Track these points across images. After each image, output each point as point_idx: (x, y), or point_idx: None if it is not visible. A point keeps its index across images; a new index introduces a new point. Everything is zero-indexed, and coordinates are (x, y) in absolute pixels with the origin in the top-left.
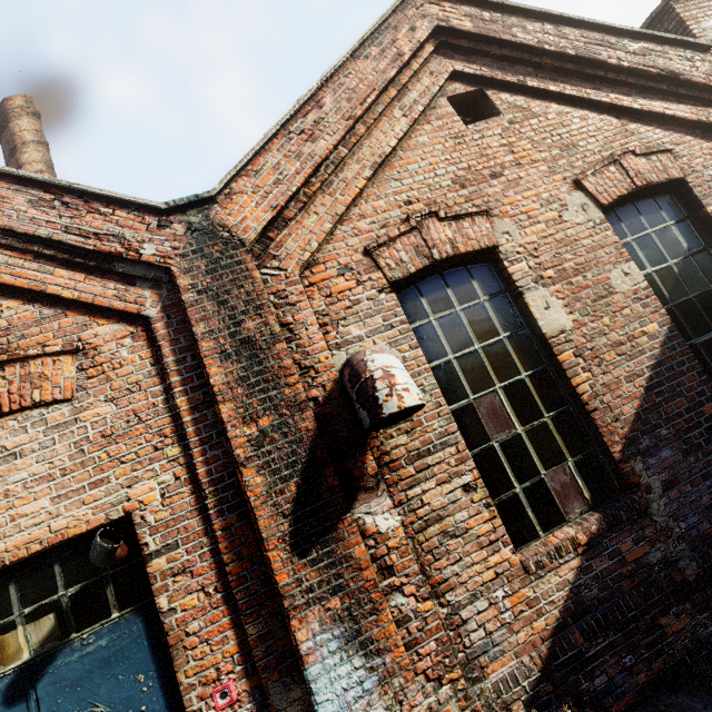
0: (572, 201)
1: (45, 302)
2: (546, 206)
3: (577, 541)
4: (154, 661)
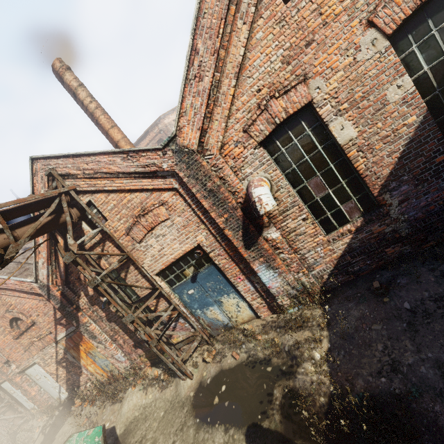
0: (364, 41)
1: (145, 190)
2: (345, 54)
3: (351, 230)
4: (220, 273)
